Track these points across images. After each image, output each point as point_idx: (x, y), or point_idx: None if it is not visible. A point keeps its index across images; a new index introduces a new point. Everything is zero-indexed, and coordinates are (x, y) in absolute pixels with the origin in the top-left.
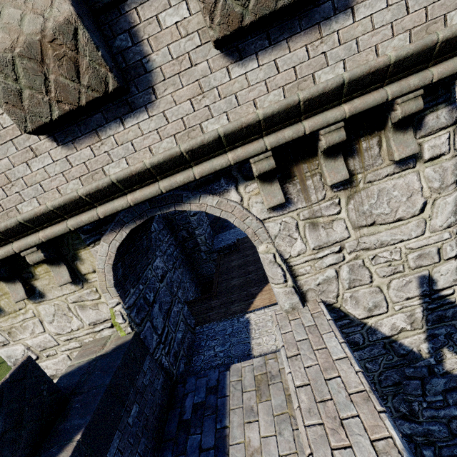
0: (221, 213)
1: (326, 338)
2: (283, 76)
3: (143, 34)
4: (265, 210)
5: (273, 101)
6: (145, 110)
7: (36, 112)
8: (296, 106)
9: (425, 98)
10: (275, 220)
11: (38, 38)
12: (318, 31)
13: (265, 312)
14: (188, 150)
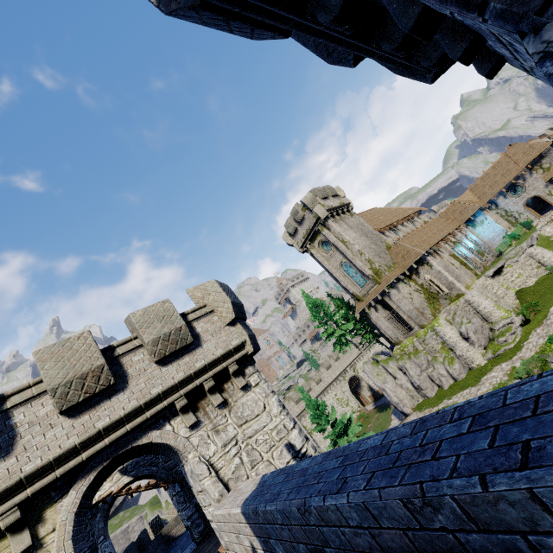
0: (162, 439)
1: (240, 487)
2: (183, 367)
3: (125, 364)
4: (188, 430)
5: (181, 376)
6: (123, 391)
7: (72, 400)
8: (191, 376)
9: (241, 365)
10: (195, 435)
11: (88, 371)
12: (192, 353)
13: None
14: (144, 403)
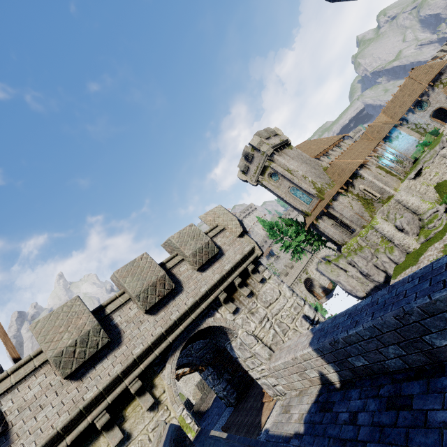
0: (216, 323)
1: (285, 345)
2: (216, 271)
3: (176, 274)
4: (232, 315)
5: (217, 277)
6: (181, 292)
7: (151, 302)
8: (224, 276)
9: (254, 265)
10: (237, 318)
11: (156, 280)
12: (219, 260)
13: (272, 414)
14: (199, 298)
